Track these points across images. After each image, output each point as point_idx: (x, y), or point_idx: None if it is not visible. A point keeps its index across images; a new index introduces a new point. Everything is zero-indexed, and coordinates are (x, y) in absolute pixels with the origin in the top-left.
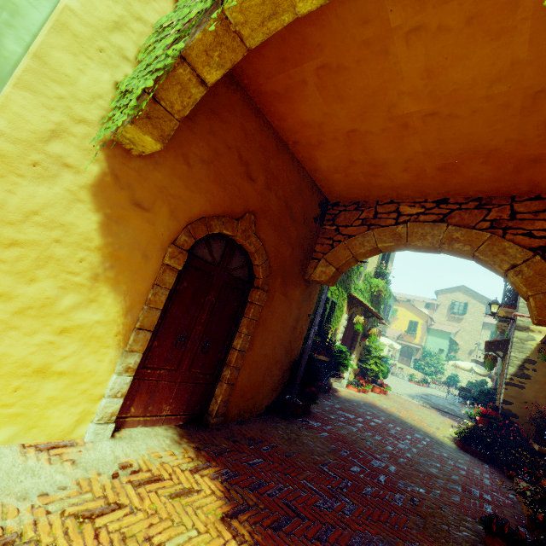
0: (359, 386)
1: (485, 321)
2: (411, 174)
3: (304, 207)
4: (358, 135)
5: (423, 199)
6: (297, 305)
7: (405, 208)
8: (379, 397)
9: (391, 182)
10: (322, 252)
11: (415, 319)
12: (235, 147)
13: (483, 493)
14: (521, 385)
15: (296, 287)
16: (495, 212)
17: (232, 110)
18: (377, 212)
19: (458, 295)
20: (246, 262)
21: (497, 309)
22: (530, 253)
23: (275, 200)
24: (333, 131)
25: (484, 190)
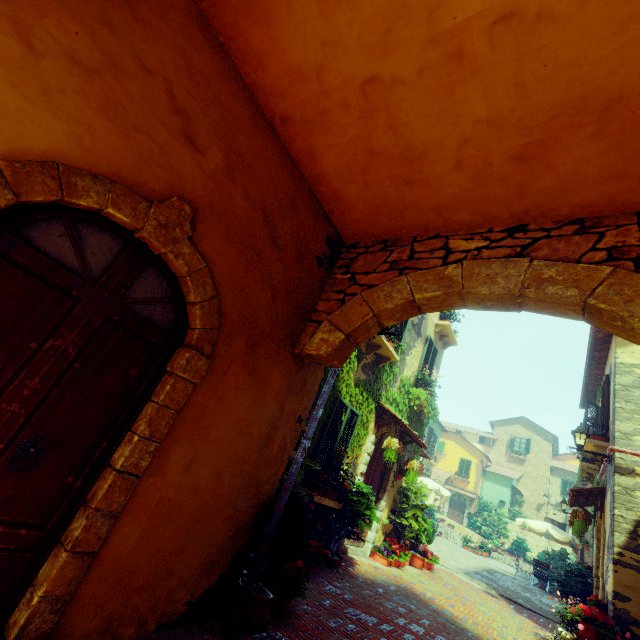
0: (390, 554)
1: (552, 464)
2: (467, 174)
3: (301, 235)
4: (380, 89)
5: (486, 228)
6: (276, 397)
7: (458, 242)
8: (420, 575)
9: (435, 194)
10: (327, 311)
11: (467, 457)
12: (161, 75)
13: None
14: (638, 565)
15: (276, 363)
16: (612, 237)
17: (162, 14)
18: (414, 251)
19: (518, 429)
20: (171, 295)
21: (585, 440)
22: None
23: (242, 202)
24: (341, 86)
25: (588, 202)
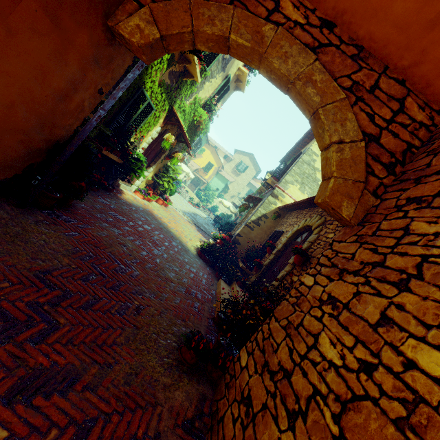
0: (146, 195)
1: (250, 181)
2: None
3: None
4: None
5: (313, 6)
6: (80, 61)
7: (288, 4)
8: (159, 207)
9: None
10: None
11: (213, 162)
12: None
13: (198, 293)
14: (253, 228)
15: (85, 24)
16: (363, 74)
17: None
18: None
19: (246, 159)
20: None
21: (269, 177)
22: (360, 136)
23: None
24: None
25: (376, 37)
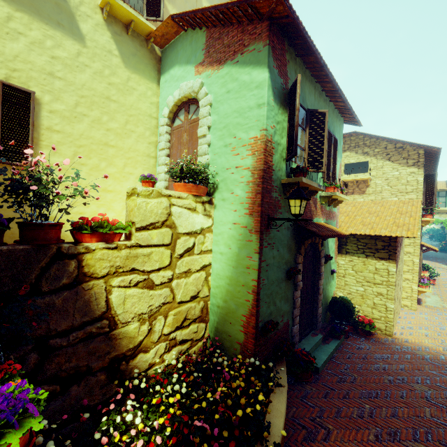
0: None
1: None
2: None
3: None
4: None
5: None
6: None
7: None
8: None
9: None
10: None
11: None
12: None
13: None
14: None
15: None
16: None
17: None
18: None
19: None
20: None
21: None
22: None
23: None
24: None
25: None
